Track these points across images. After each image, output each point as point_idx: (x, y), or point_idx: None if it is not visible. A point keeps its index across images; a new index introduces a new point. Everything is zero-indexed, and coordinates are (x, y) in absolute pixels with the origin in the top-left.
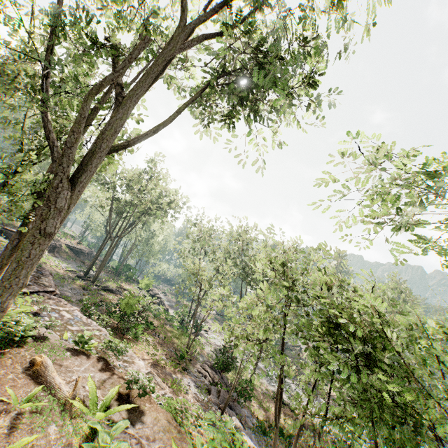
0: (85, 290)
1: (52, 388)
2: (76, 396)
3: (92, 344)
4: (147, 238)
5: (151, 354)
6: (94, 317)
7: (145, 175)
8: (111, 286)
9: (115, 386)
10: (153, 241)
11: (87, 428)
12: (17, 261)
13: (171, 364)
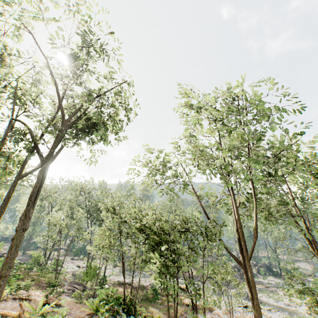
0: None
1: (3, 316)
2: (24, 310)
3: (5, 292)
4: None
5: None
6: None
7: None
8: None
9: (41, 299)
10: None
11: (40, 316)
12: (16, 245)
13: None
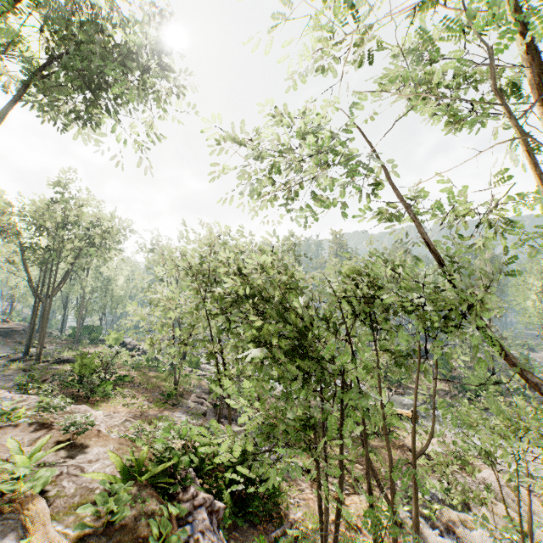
0: (27, 371)
1: None
2: None
3: (19, 413)
4: (103, 286)
5: (128, 405)
6: (32, 391)
7: (57, 206)
8: (67, 356)
9: (47, 436)
10: (112, 286)
11: (10, 476)
12: None
13: (155, 406)
